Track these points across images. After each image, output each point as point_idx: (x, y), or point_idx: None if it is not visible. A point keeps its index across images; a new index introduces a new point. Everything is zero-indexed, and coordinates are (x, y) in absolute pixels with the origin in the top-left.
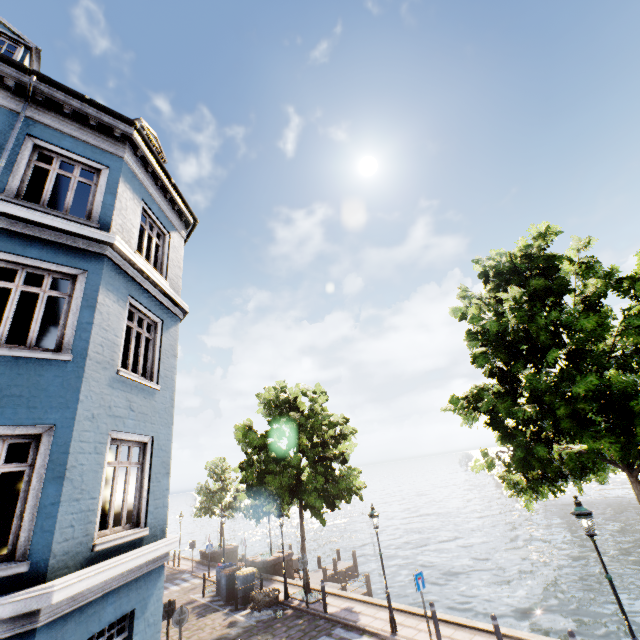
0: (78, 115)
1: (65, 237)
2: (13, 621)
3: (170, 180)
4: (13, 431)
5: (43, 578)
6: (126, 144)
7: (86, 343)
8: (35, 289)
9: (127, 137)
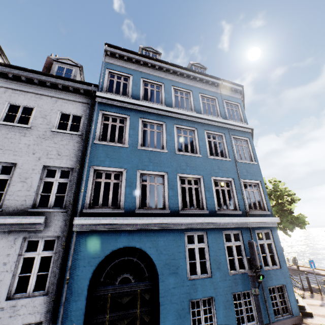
0: (229, 88)
1: (242, 129)
2: (273, 223)
3: (244, 101)
4: (253, 181)
5: (273, 216)
6: (239, 94)
7: (257, 159)
8: (241, 145)
9: (240, 91)
